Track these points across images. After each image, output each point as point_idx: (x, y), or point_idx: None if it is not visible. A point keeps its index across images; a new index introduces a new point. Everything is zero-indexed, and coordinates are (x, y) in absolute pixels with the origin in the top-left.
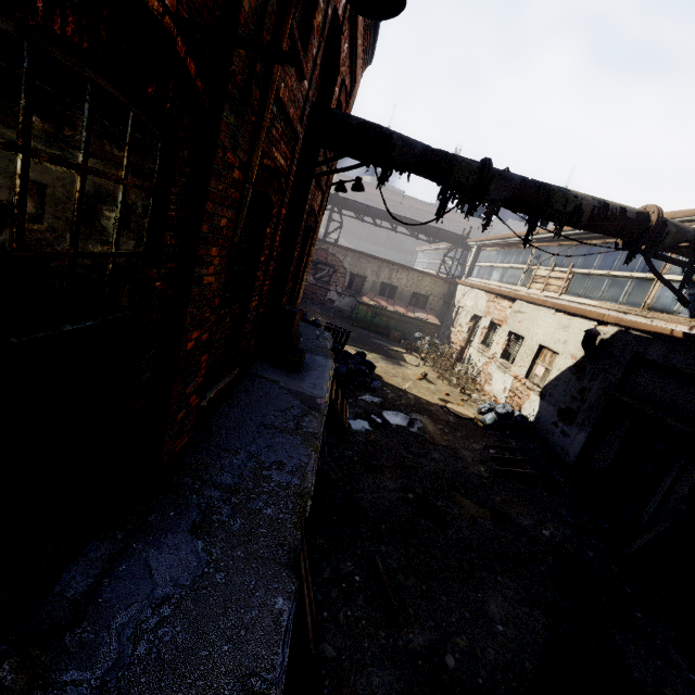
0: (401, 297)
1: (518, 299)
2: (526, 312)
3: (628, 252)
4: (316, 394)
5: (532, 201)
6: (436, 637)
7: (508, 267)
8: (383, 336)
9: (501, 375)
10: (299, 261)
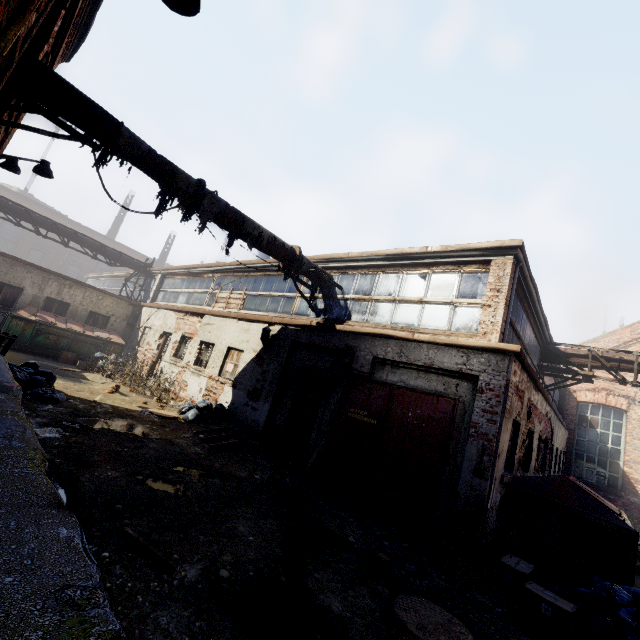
0: (74, 315)
1: (206, 315)
2: (214, 323)
3: (285, 273)
4: None
5: (233, 221)
6: (206, 564)
7: (194, 292)
8: (50, 358)
9: (196, 379)
10: None
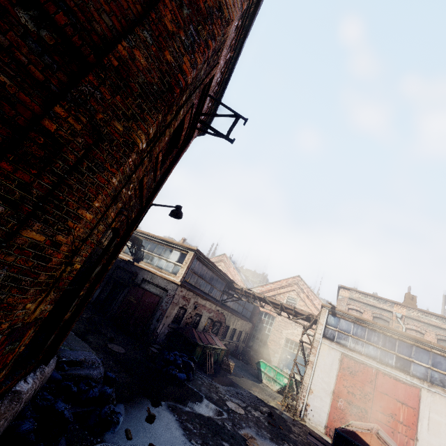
0: None
1: None
2: None
3: None
4: None
5: None
6: None
7: None
8: None
9: None
10: None
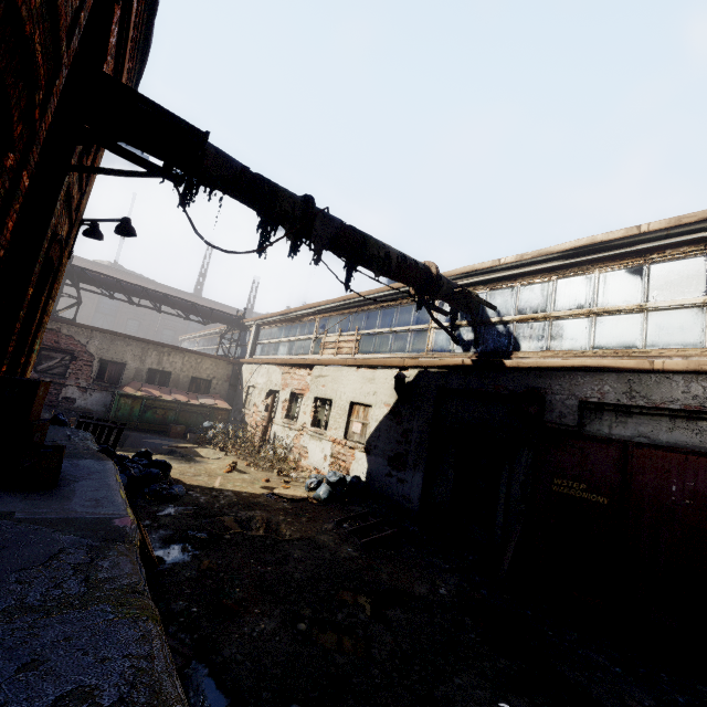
0: (177, 384)
1: (315, 365)
2: (328, 375)
3: (417, 301)
4: (107, 514)
5: (353, 243)
6: None
7: (295, 340)
8: (160, 434)
9: (317, 443)
10: (26, 317)
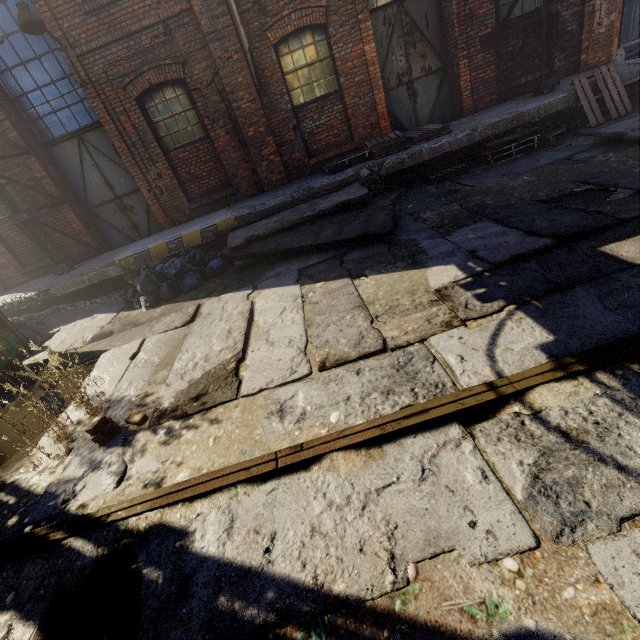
0: None
1: None
2: None
3: None
4: None
5: None
6: None
7: None
8: None
9: None
10: None
